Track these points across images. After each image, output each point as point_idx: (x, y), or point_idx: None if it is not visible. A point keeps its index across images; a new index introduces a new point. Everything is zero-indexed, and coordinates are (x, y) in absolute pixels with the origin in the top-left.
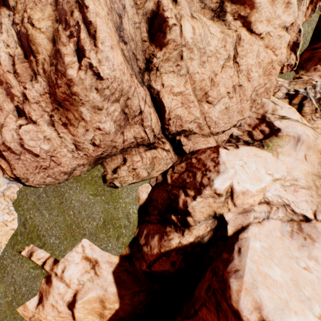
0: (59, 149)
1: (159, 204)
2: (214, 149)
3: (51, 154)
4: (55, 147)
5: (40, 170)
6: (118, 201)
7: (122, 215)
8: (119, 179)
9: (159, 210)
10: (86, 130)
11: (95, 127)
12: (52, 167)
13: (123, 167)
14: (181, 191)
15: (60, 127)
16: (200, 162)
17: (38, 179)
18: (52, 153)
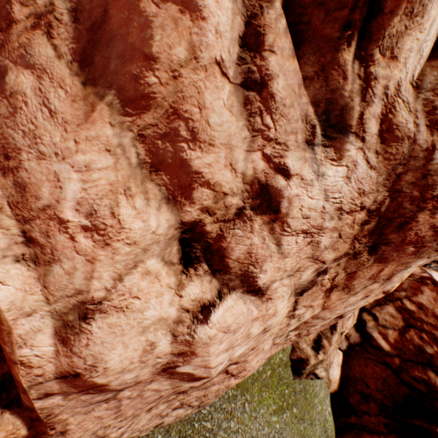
0: (263, 343)
1: (374, 391)
2: (436, 289)
3: (235, 359)
4: (258, 342)
5: (159, 401)
6: (313, 405)
7: (319, 431)
8: (325, 363)
9: (381, 405)
10: (363, 296)
11: (385, 289)
12: (206, 385)
13: (334, 336)
14: (433, 375)
15: (315, 295)
16: (426, 311)
17: (139, 425)
18: (240, 357)
